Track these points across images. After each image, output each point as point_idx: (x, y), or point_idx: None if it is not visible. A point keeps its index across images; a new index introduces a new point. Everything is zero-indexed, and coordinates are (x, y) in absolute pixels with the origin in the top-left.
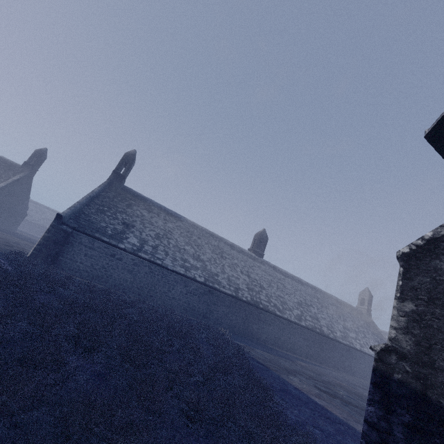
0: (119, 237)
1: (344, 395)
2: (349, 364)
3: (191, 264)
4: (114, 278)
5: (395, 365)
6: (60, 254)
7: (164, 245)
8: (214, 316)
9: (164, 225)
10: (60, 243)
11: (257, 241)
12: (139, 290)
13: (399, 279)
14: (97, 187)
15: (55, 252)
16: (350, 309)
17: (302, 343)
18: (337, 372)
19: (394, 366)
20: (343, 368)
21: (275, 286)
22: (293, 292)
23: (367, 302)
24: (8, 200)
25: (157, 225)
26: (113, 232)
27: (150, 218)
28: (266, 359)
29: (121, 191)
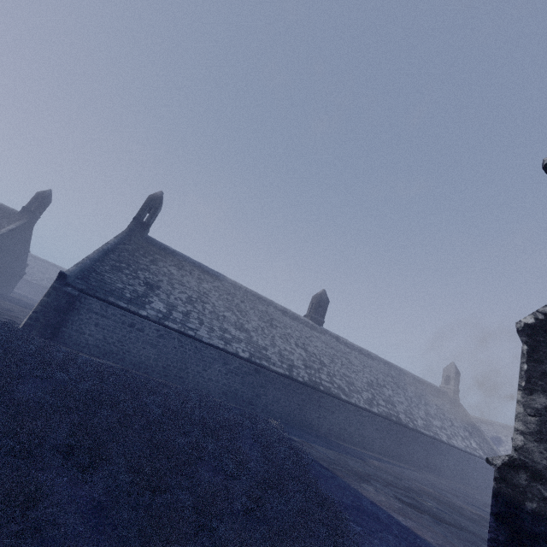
0: (140, 302)
1: (433, 507)
2: (435, 461)
3: (232, 335)
4: (132, 355)
5: (527, 488)
6: (62, 324)
7: (198, 311)
8: (262, 401)
9: (198, 285)
10: (62, 309)
11: (316, 305)
12: (166, 369)
13: (523, 361)
14: (113, 238)
15: (56, 321)
16: (433, 390)
17: (375, 434)
18: (420, 473)
19: (525, 490)
20: (427, 467)
21: (339, 361)
22: (362, 369)
23: (453, 381)
24: (1, 255)
25: (190, 286)
26: (132, 294)
27: (181, 277)
28: (330, 460)
29: (143, 243)
